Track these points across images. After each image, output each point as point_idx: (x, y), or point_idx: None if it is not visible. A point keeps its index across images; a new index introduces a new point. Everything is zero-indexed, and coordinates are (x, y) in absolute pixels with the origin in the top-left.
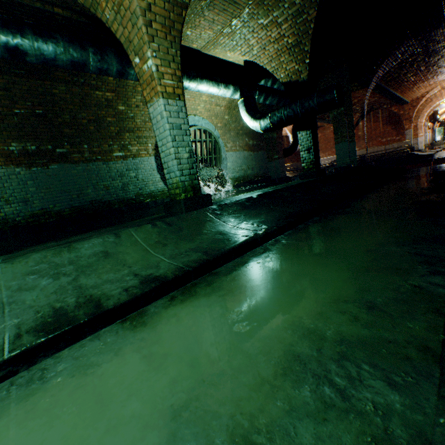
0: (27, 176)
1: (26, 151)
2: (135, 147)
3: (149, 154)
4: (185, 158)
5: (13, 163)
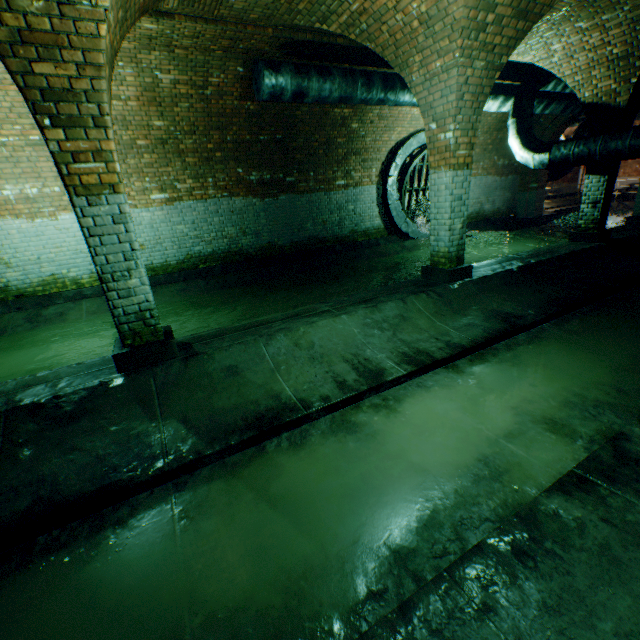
0: (260, 208)
1: (262, 180)
2: (358, 174)
3: (371, 182)
4: (458, 229)
5: (251, 194)
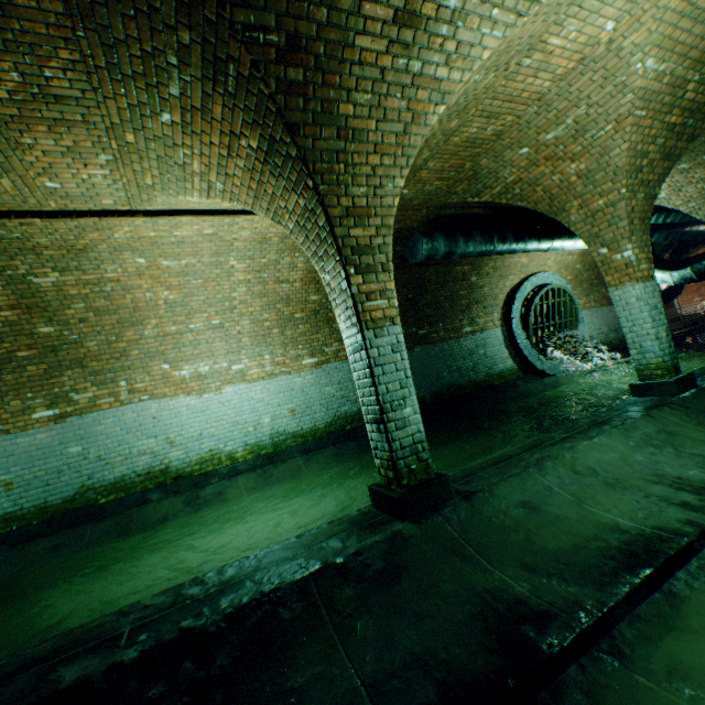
0: None
1: None
2: (481, 320)
3: (495, 326)
4: (663, 337)
5: None
